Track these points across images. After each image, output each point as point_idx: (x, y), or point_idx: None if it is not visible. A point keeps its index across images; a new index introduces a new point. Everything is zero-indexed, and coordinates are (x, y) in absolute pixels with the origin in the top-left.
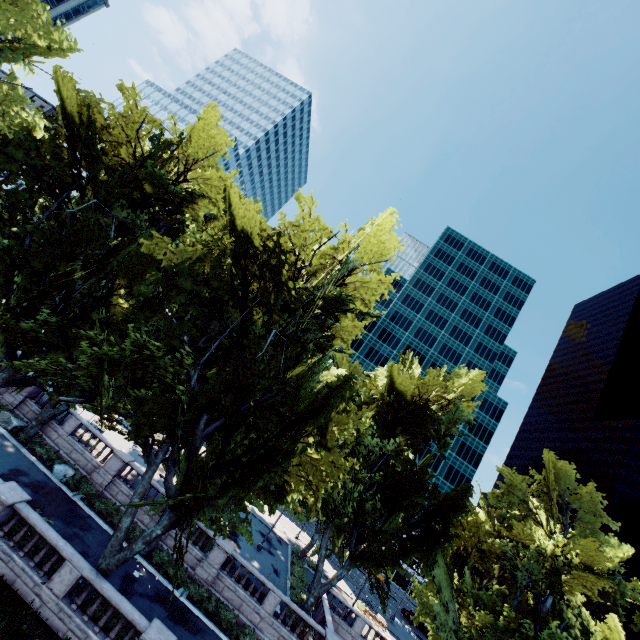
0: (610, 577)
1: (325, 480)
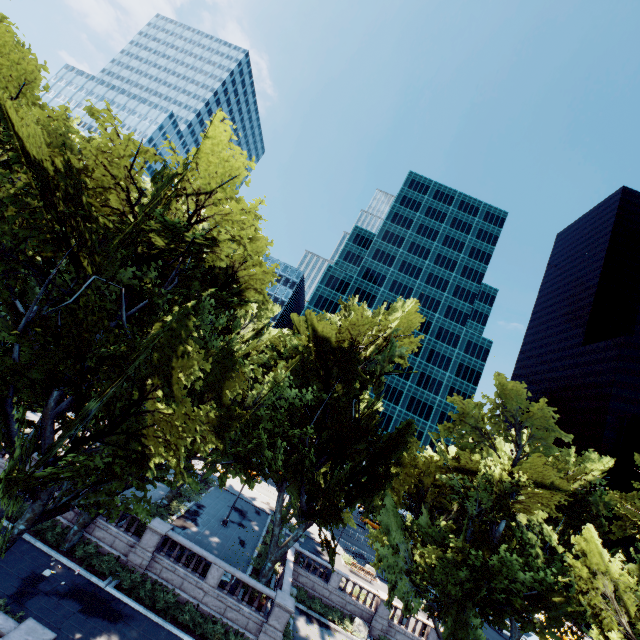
0: (563, 490)
1: (182, 438)
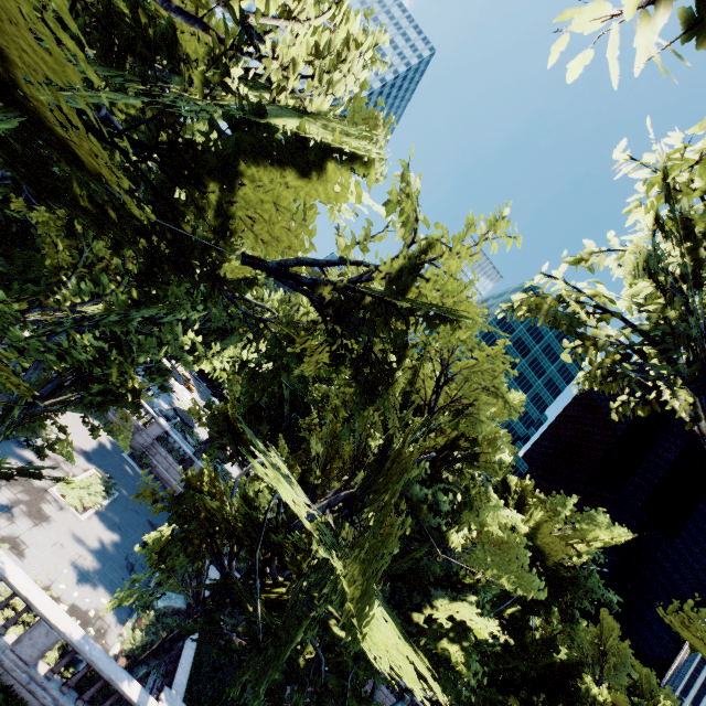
0: None
1: None
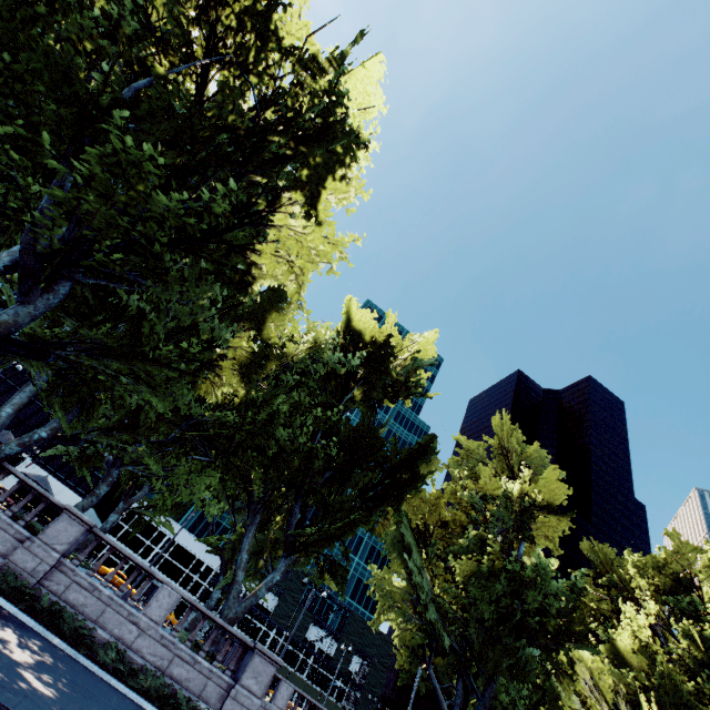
0: (569, 513)
1: (313, 262)
